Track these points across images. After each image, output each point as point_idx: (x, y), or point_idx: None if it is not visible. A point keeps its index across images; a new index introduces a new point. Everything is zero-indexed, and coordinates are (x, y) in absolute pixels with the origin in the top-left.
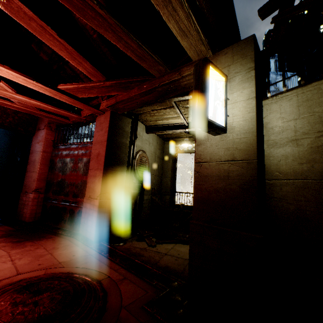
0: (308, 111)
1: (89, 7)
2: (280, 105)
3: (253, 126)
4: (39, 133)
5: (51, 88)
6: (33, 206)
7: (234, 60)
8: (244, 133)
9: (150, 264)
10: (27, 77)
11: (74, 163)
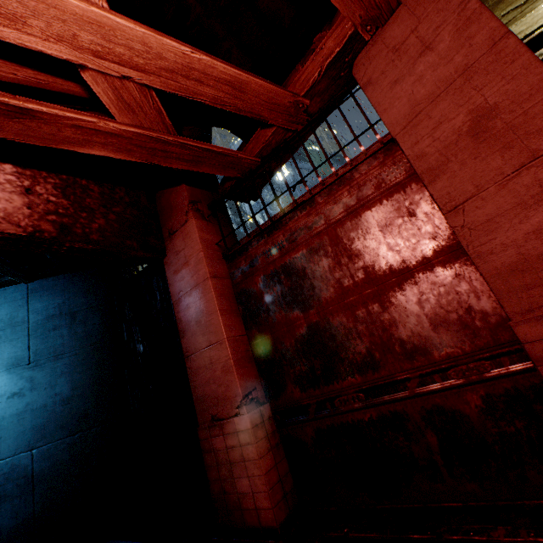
0: None
1: None
2: None
3: None
4: (177, 240)
5: None
6: (262, 457)
7: None
8: None
9: None
10: None
11: (333, 251)
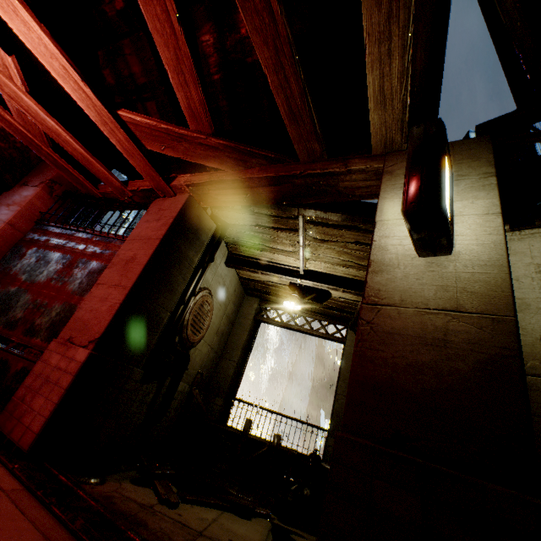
0: None
1: None
2: (530, 245)
3: (500, 256)
4: (22, 190)
5: (105, 106)
6: None
7: (456, 159)
8: (481, 265)
9: None
10: (73, 65)
11: (67, 265)
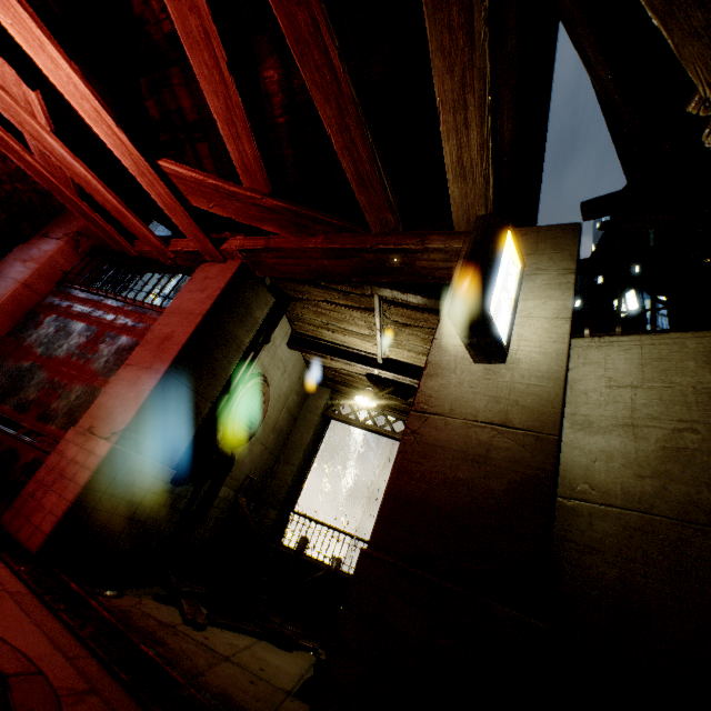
0: (661, 379)
1: (320, 45)
2: (606, 355)
3: (559, 368)
4: (42, 243)
5: (143, 155)
6: None
7: (538, 249)
8: (538, 377)
9: (181, 670)
10: (106, 108)
11: (92, 338)
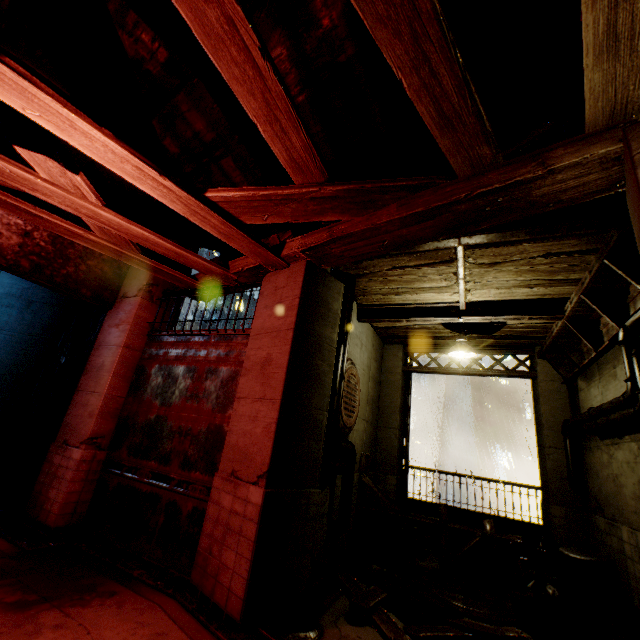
0: None
1: None
2: None
3: None
4: (124, 304)
5: (191, 194)
6: (74, 481)
7: None
8: None
9: None
10: (146, 162)
11: (196, 378)
